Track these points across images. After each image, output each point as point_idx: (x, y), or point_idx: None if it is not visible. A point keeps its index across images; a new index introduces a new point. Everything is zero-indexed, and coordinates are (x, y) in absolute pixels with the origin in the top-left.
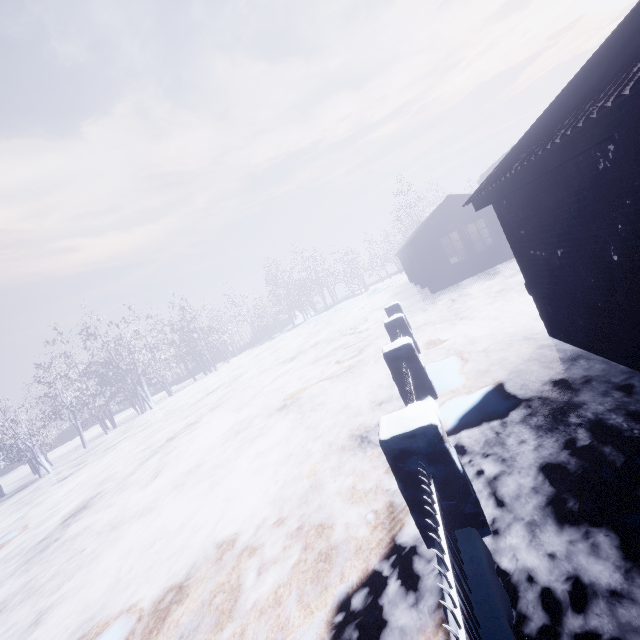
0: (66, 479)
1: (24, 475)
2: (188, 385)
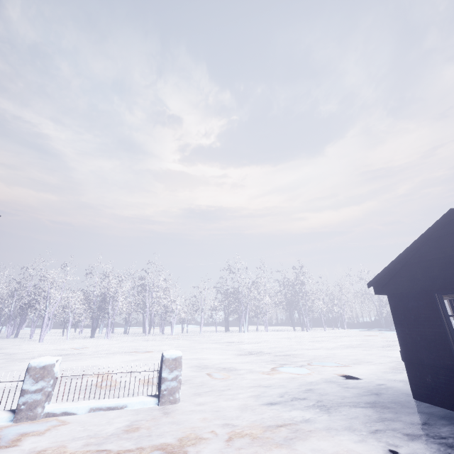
0: (145, 341)
1: (192, 330)
2: (286, 330)
